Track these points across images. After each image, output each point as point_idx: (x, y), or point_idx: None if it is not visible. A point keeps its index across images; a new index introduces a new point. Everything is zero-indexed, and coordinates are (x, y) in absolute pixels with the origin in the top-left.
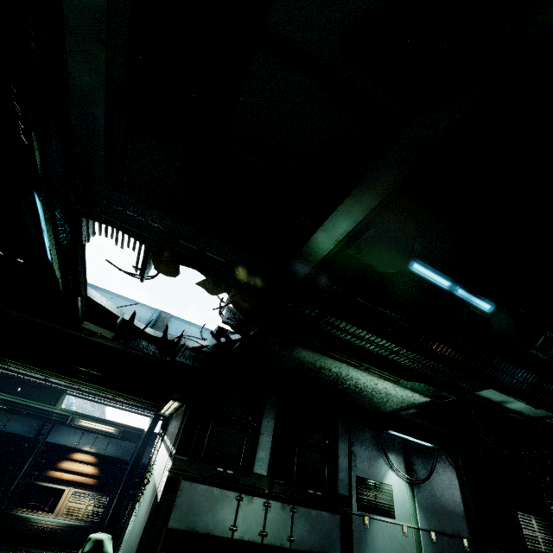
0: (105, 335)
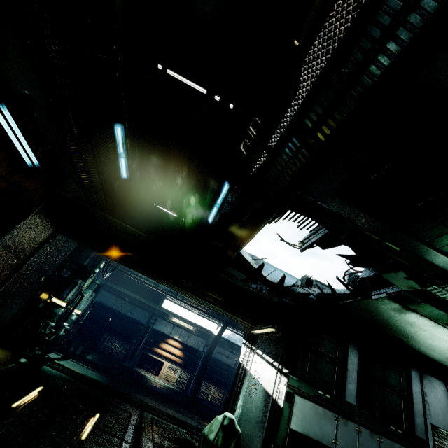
0: (237, 276)
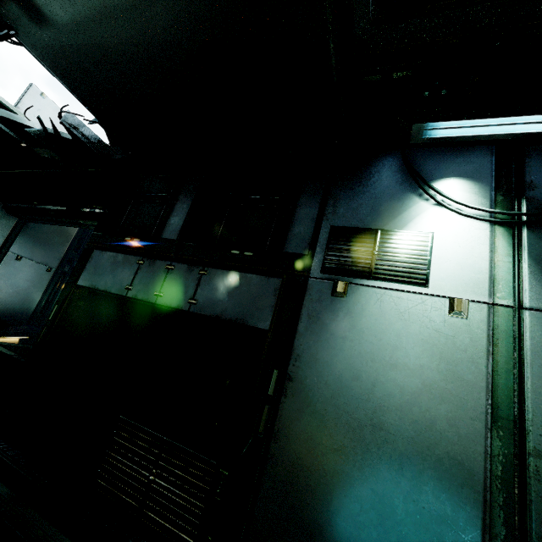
0: (58, 159)
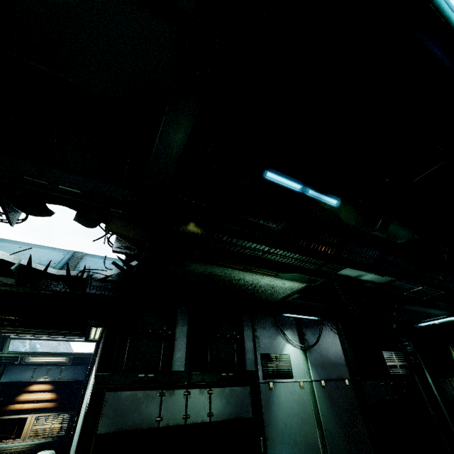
0: (8, 282)
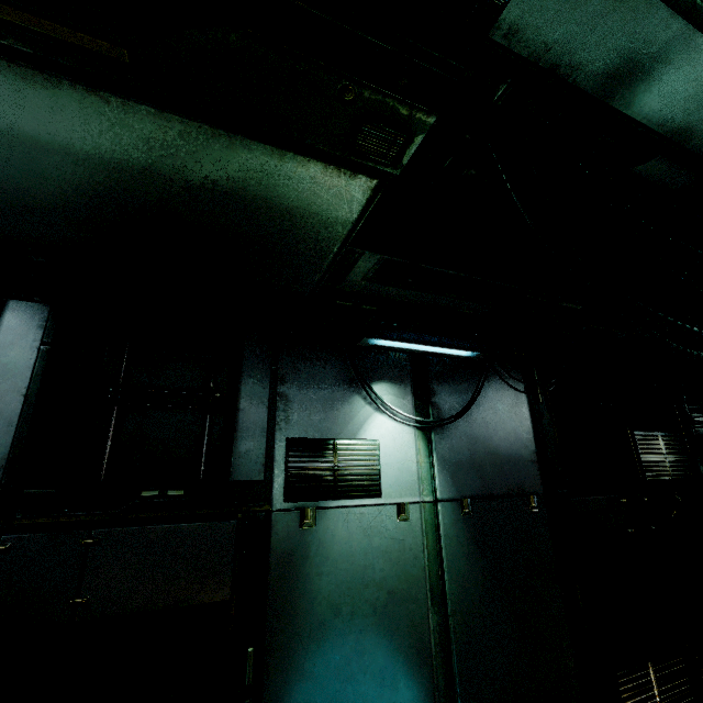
0: None
